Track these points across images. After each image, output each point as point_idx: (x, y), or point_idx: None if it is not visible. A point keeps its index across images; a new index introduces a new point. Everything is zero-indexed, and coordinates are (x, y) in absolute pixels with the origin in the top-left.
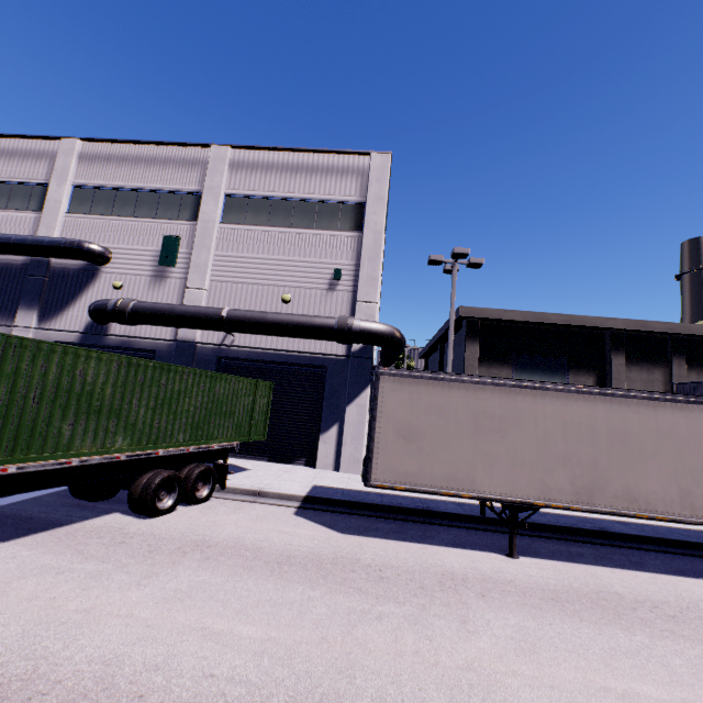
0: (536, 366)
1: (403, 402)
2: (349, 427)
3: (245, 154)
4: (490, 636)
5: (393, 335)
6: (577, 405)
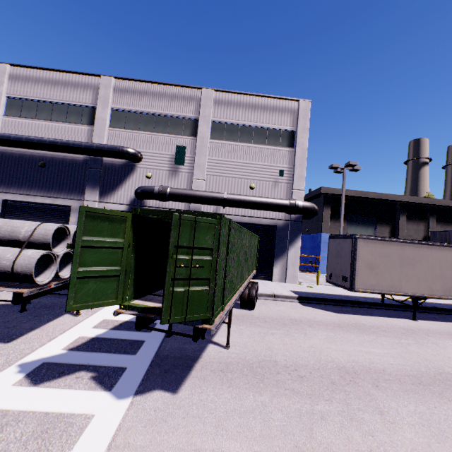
0: (360, 221)
1: (368, 251)
2: (290, 259)
3: (223, 95)
4: (451, 348)
5: (317, 209)
6: (445, 252)
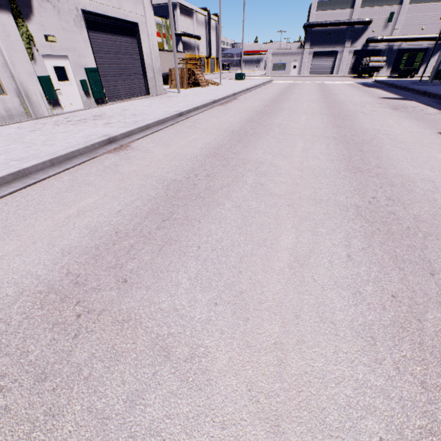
0: None
1: None
2: (430, 64)
3: None
4: None
5: None
6: None
